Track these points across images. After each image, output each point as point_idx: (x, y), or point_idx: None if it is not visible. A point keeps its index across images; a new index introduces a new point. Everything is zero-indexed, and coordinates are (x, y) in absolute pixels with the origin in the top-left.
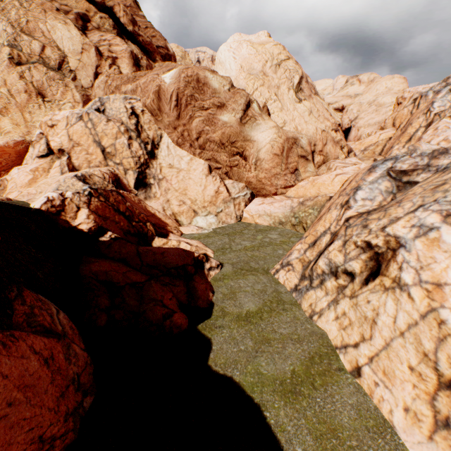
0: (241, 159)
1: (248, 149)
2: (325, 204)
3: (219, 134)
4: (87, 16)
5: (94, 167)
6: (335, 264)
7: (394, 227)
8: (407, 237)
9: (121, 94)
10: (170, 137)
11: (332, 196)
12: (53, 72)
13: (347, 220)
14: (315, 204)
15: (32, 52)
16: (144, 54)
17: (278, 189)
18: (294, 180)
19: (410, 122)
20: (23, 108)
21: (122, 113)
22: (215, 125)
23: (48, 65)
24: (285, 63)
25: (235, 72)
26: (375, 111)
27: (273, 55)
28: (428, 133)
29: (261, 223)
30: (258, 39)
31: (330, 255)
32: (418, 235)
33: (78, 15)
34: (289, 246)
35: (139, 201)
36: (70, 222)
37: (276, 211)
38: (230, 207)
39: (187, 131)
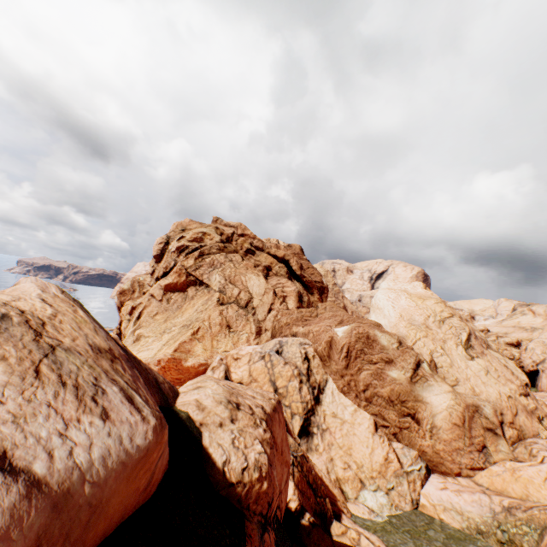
0: (412, 421)
1: (420, 411)
2: None
3: (387, 390)
4: (270, 266)
5: None
6: None
7: None
8: None
9: (297, 339)
10: (335, 382)
11: None
12: (242, 309)
13: None
14: (530, 518)
15: (231, 295)
16: (305, 289)
17: (462, 468)
18: (484, 460)
19: None
20: (214, 336)
21: (297, 357)
22: (384, 380)
23: (239, 304)
24: (448, 319)
25: (394, 318)
26: None
27: (435, 311)
28: None
29: (447, 520)
30: (414, 289)
31: None
32: None
33: (265, 266)
34: None
35: (308, 458)
36: None
37: (469, 509)
38: (402, 484)
39: (354, 381)
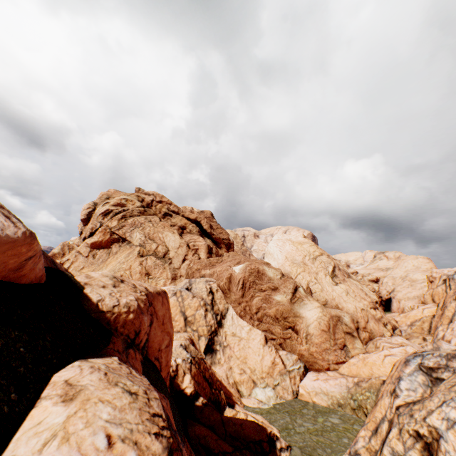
0: (293, 332)
1: (298, 324)
2: (380, 387)
3: (274, 310)
4: (184, 226)
5: (175, 331)
6: (397, 453)
7: (431, 418)
8: (442, 428)
9: (204, 278)
10: (234, 309)
11: (384, 379)
12: (159, 259)
13: (397, 407)
14: (370, 385)
15: (150, 249)
16: (214, 244)
17: (330, 364)
18: (345, 355)
19: (445, 304)
20: None
21: (203, 291)
22: (271, 303)
23: (157, 256)
24: (319, 257)
25: (281, 260)
26: (410, 285)
27: (310, 252)
28: (448, 331)
29: (318, 401)
30: (297, 238)
31: (391, 443)
32: (448, 426)
33: (180, 226)
34: (354, 435)
35: (210, 367)
36: (180, 385)
37: (332, 390)
38: (286, 380)
39: (249, 306)
